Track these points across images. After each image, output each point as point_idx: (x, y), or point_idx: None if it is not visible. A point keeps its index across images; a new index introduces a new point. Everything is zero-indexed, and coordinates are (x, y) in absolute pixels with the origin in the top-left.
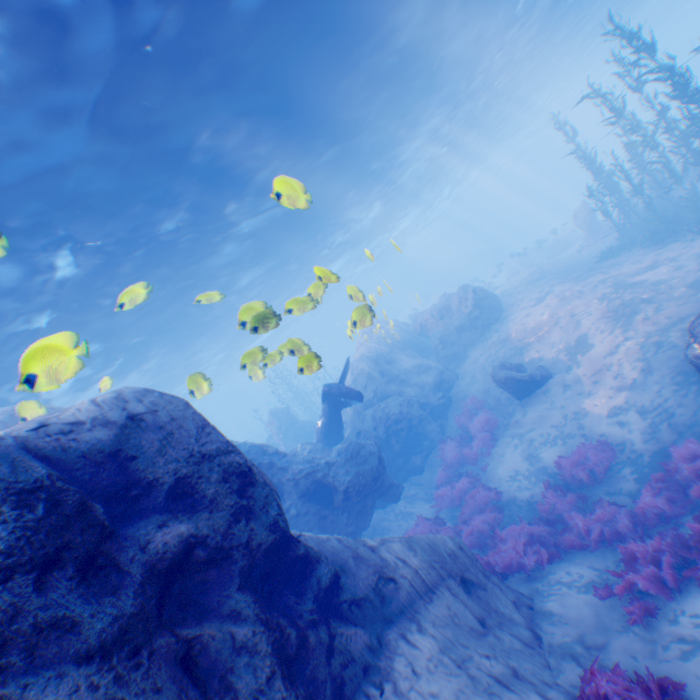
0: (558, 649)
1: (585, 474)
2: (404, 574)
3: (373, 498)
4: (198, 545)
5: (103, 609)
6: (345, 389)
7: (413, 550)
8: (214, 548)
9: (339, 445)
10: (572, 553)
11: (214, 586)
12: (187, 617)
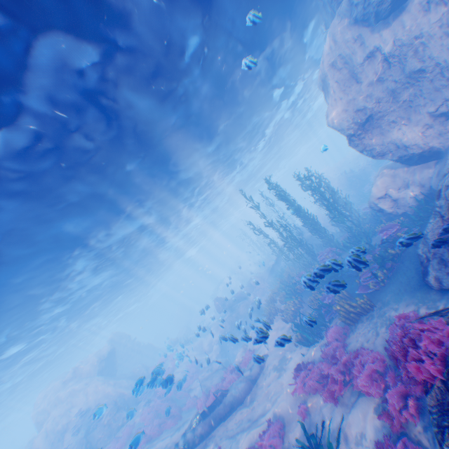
0: None
1: None
2: None
3: None
4: None
5: None
6: None
7: None
8: None
9: None
10: None
11: None
12: None
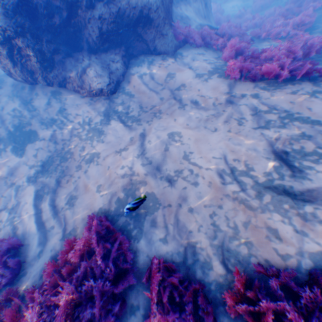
0: None
1: (259, 8)
2: None
3: None
4: None
5: None
6: None
7: None
8: None
9: None
10: None
11: None
12: None
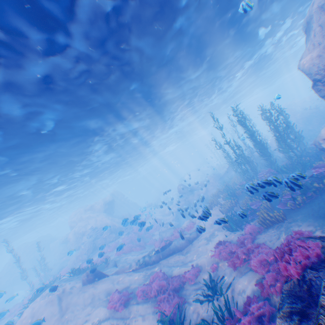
0: None
1: None
2: None
3: None
4: None
5: None
6: None
7: None
8: None
9: None
10: None
11: None
12: None
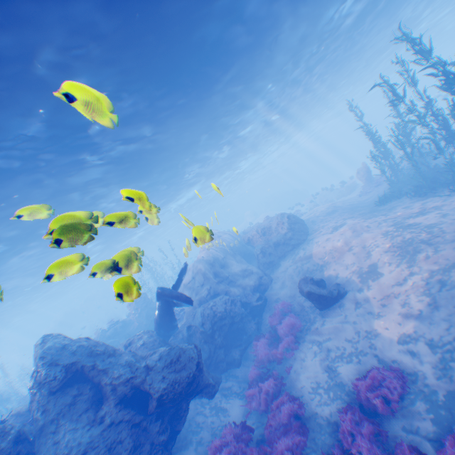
0: None
1: (382, 402)
2: None
3: (189, 401)
4: None
5: None
6: (176, 294)
7: None
8: None
9: (163, 349)
10: None
11: None
12: None
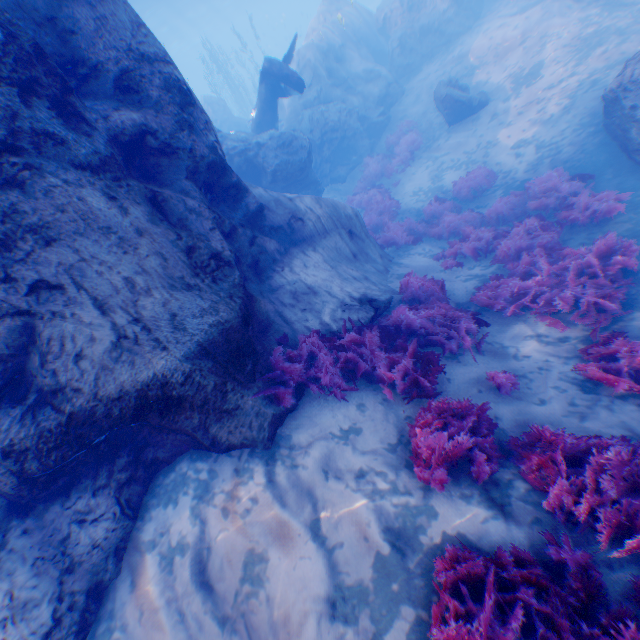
0: (397, 276)
1: (469, 194)
2: (310, 219)
3: (298, 190)
4: (150, 136)
5: (84, 143)
6: (286, 74)
7: (321, 207)
8: (164, 144)
9: (274, 134)
10: (432, 242)
11: (167, 173)
12: (149, 183)
